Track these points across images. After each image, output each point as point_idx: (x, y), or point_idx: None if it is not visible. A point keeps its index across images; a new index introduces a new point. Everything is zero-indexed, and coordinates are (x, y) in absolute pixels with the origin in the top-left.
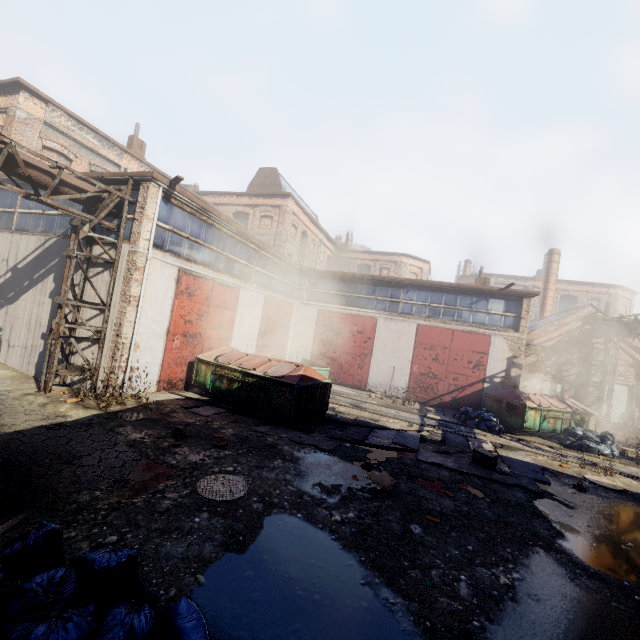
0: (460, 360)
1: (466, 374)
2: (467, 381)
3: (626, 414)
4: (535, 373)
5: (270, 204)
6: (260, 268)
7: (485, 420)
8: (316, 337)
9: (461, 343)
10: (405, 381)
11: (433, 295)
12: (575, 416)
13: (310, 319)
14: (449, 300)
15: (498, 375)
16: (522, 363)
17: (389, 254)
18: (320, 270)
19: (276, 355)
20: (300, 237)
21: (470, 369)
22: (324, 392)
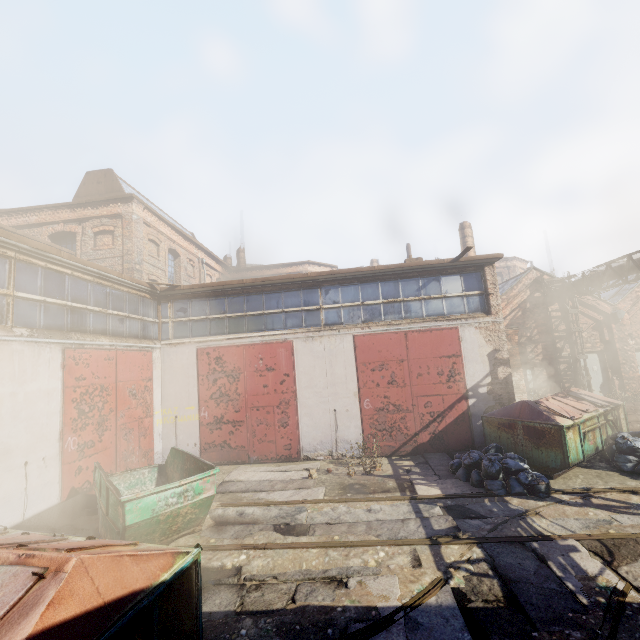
0: (427, 374)
1: (440, 393)
2: (444, 403)
3: (605, 386)
4: (514, 365)
5: (105, 214)
6: (35, 294)
7: (513, 472)
8: (202, 394)
9: (421, 349)
10: (357, 428)
11: (364, 288)
12: (607, 416)
13: (186, 367)
14: (388, 291)
15: (483, 382)
16: (508, 357)
17: (291, 265)
18: (186, 286)
19: (99, 466)
20: (167, 256)
21: (444, 384)
22: (173, 608)
